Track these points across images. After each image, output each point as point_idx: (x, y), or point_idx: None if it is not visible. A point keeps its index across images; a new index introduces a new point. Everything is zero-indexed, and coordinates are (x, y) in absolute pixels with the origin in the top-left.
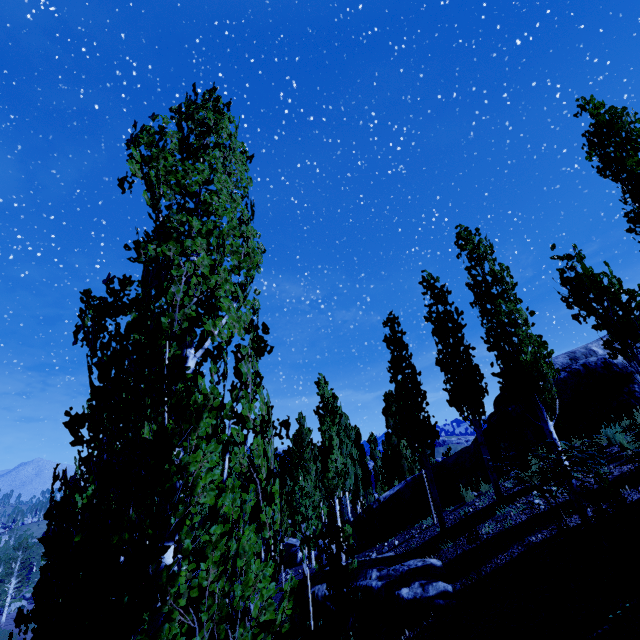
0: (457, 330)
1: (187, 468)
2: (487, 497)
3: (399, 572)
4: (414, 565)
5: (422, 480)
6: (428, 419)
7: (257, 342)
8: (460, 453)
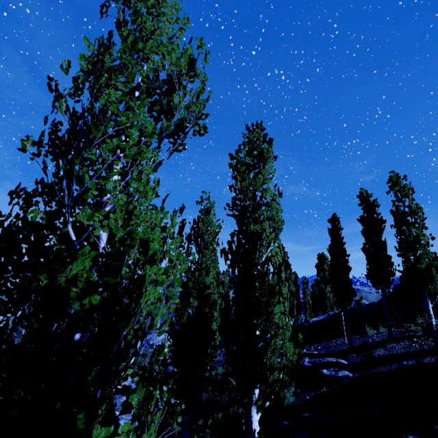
0: (380, 232)
1: (273, 311)
2: (382, 335)
3: (322, 362)
4: (331, 360)
5: (340, 316)
6: (350, 284)
7: (287, 264)
8: (369, 305)
